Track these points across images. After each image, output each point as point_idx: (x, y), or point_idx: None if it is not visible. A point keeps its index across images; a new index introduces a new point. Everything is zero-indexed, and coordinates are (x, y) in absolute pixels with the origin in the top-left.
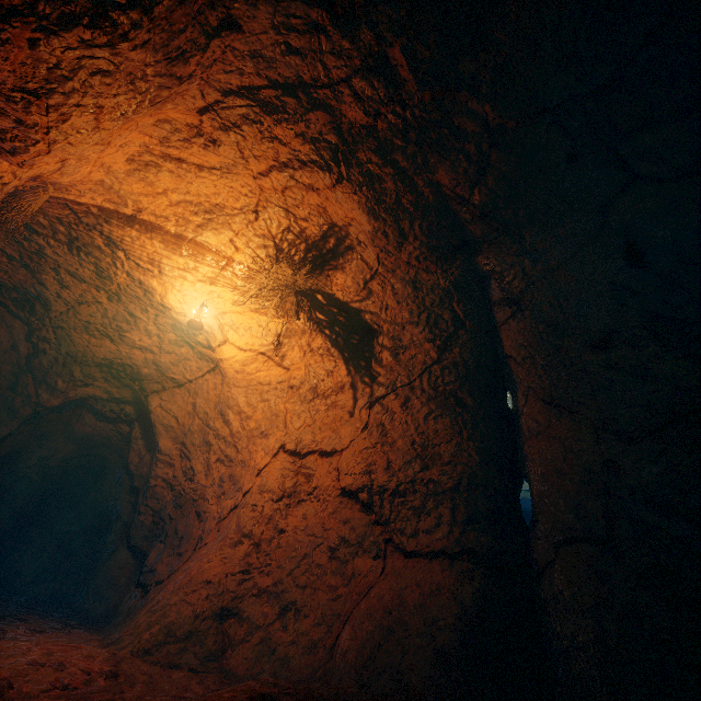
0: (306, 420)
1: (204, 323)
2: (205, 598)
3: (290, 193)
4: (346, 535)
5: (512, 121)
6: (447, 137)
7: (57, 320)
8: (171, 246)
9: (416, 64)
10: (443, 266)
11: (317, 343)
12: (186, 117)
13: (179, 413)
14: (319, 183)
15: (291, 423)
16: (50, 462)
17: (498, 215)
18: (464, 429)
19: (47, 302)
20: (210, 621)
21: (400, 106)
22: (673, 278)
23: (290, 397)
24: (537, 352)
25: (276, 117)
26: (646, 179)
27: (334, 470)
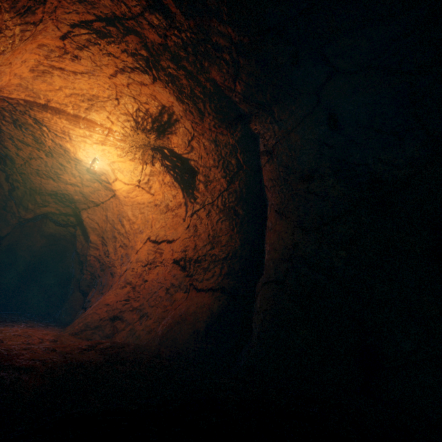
0: (162, 223)
1: (102, 169)
2: (105, 312)
3: (132, 87)
4: (174, 282)
5: (246, 38)
6: (211, 50)
7: (20, 169)
8: (73, 123)
9: (179, 2)
10: (230, 131)
11: (167, 179)
12: (55, 42)
13: (99, 221)
14: (145, 81)
15: (155, 225)
16: (34, 248)
17: (254, 98)
18: (235, 228)
19: (12, 159)
20: (108, 321)
21: (177, 31)
22: (352, 137)
23: (155, 211)
24: (277, 183)
25: (107, 40)
26: (341, 71)
27: (171, 250)
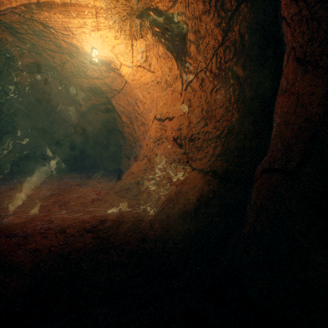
0: (164, 101)
1: (108, 57)
2: (132, 178)
3: None
4: (174, 158)
5: None
6: None
7: (62, 74)
8: (66, 14)
9: None
10: None
11: (160, 51)
12: None
13: (124, 105)
14: None
15: (158, 104)
16: (95, 131)
17: None
18: (233, 96)
19: (54, 67)
20: (134, 185)
21: None
22: None
23: (158, 89)
24: (305, 3)
25: None
26: None
27: (171, 128)
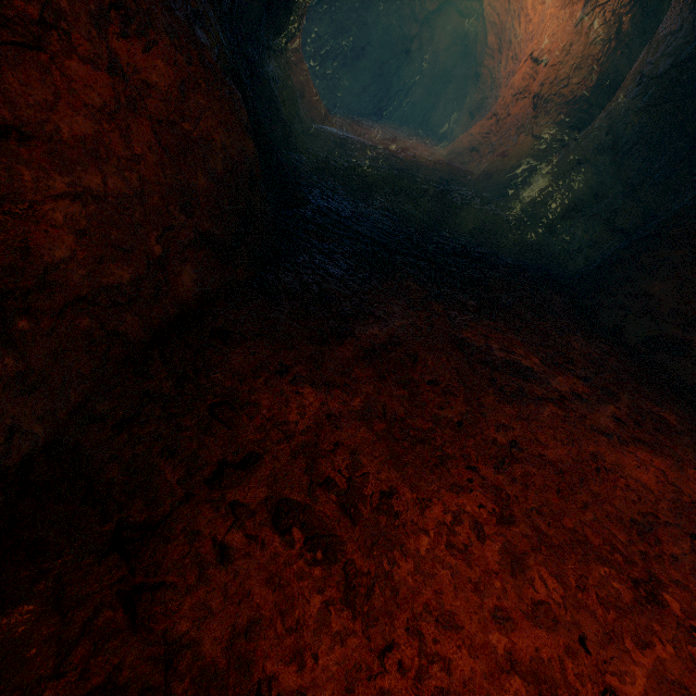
0: (554, 29)
1: None
2: (468, 142)
3: None
4: (524, 122)
5: None
6: None
7: None
8: None
9: None
10: None
11: None
12: None
13: (500, 11)
14: None
15: (545, 31)
16: (437, 53)
17: None
18: (603, 57)
19: None
20: (467, 151)
21: None
22: None
23: (557, 0)
24: None
25: None
26: None
27: (539, 79)
